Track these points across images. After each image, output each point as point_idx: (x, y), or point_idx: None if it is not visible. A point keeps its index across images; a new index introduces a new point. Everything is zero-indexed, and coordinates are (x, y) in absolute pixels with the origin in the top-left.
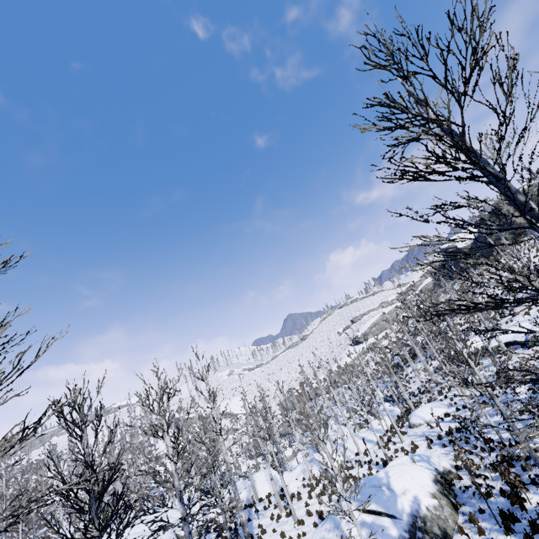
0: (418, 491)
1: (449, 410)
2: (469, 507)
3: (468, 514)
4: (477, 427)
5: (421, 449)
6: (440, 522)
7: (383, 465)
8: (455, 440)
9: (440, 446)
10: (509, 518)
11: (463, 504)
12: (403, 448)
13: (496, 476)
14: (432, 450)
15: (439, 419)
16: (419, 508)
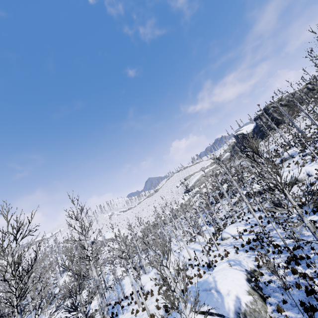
0: (238, 291)
1: (246, 227)
2: (273, 298)
3: (274, 304)
4: (269, 237)
5: (231, 254)
6: (256, 314)
7: (207, 267)
8: (255, 248)
9: (243, 252)
10: (311, 309)
11: (269, 296)
12: (220, 254)
13: (288, 272)
14: (239, 254)
15: (240, 234)
16: (241, 305)
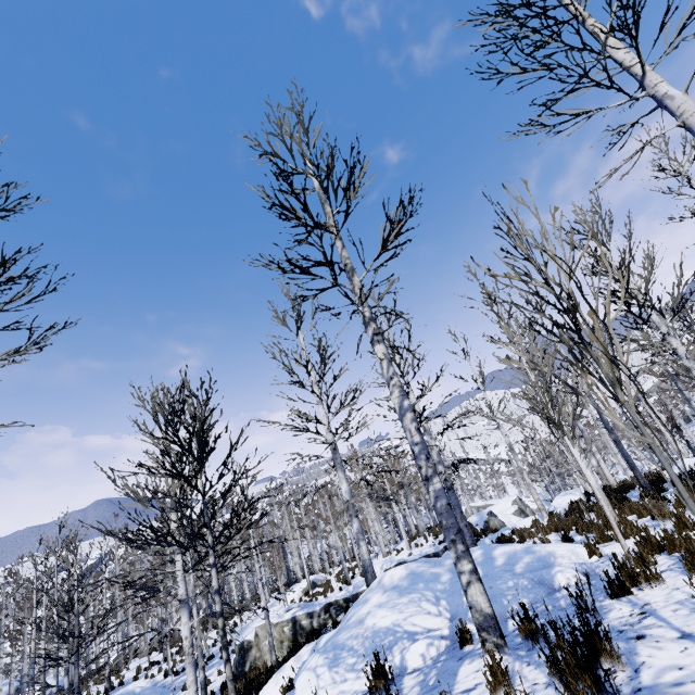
0: None
1: None
2: None
3: None
4: None
5: None
6: None
7: None
8: None
9: None
10: None
11: None
12: None
13: None
14: None
15: None
16: None
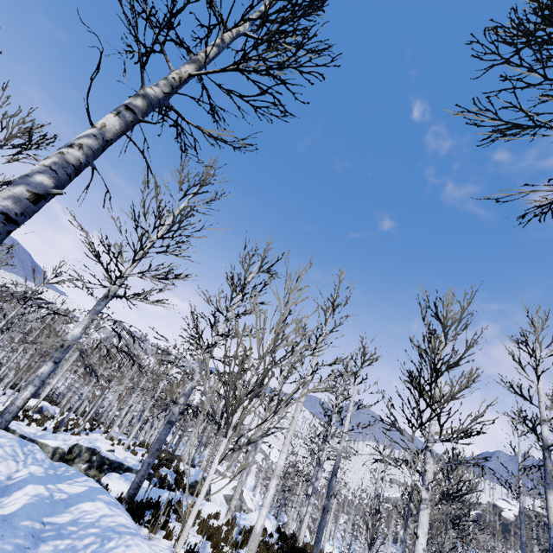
0: None
1: None
2: None
3: None
4: None
5: None
6: None
7: None
8: None
9: None
10: None
11: None
12: None
13: None
14: None
15: None
16: None
